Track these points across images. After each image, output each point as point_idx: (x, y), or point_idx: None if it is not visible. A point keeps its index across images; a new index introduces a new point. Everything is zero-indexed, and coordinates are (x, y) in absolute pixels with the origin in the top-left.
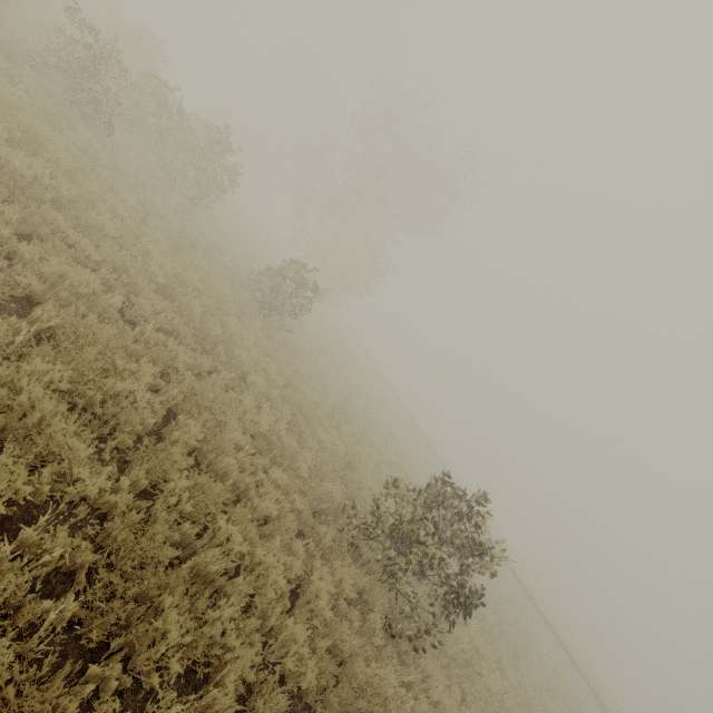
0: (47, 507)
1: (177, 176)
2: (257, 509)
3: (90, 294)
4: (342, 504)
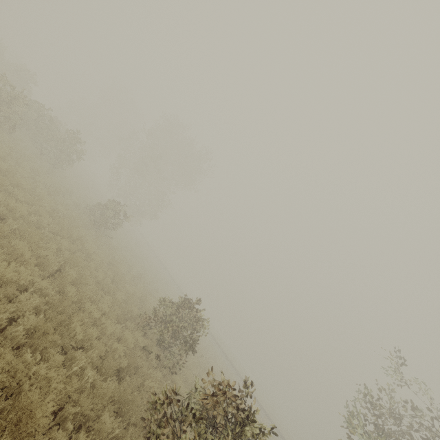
0: (24, 292)
1: (44, 151)
2: (100, 309)
3: (23, 215)
4: (138, 314)
